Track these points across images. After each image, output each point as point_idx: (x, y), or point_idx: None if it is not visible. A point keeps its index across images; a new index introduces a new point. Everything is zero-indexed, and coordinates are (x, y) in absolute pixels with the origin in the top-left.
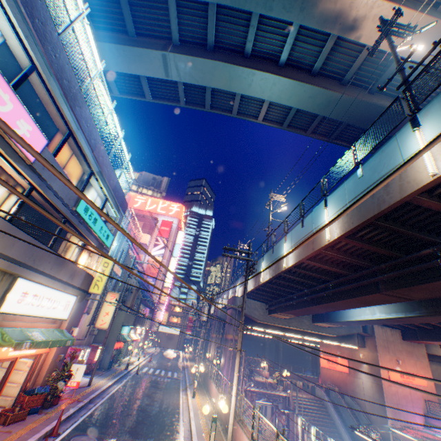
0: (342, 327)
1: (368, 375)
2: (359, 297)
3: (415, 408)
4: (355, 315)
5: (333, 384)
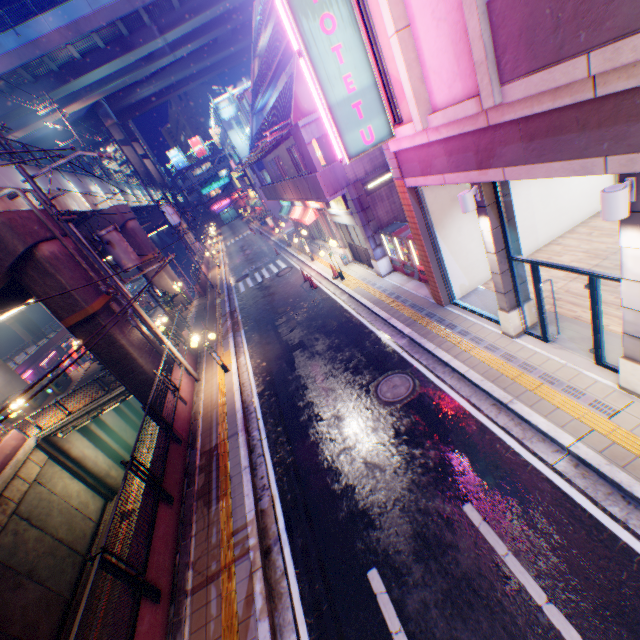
0: None
1: None
2: None
3: None
4: None
5: None
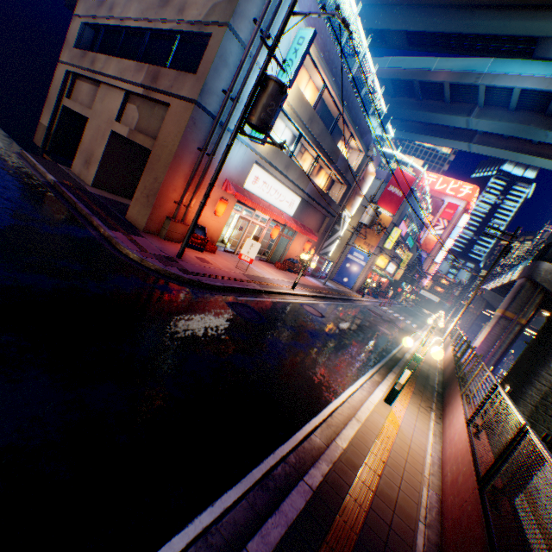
0: None
1: None
2: None
3: None
4: None
5: None
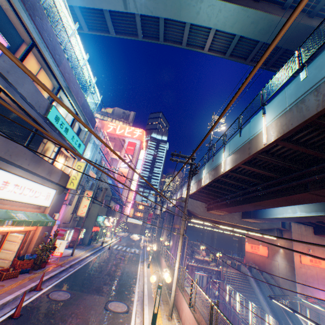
0: (265, 223)
1: (283, 259)
2: (287, 196)
3: (319, 285)
4: (278, 214)
5: (255, 264)
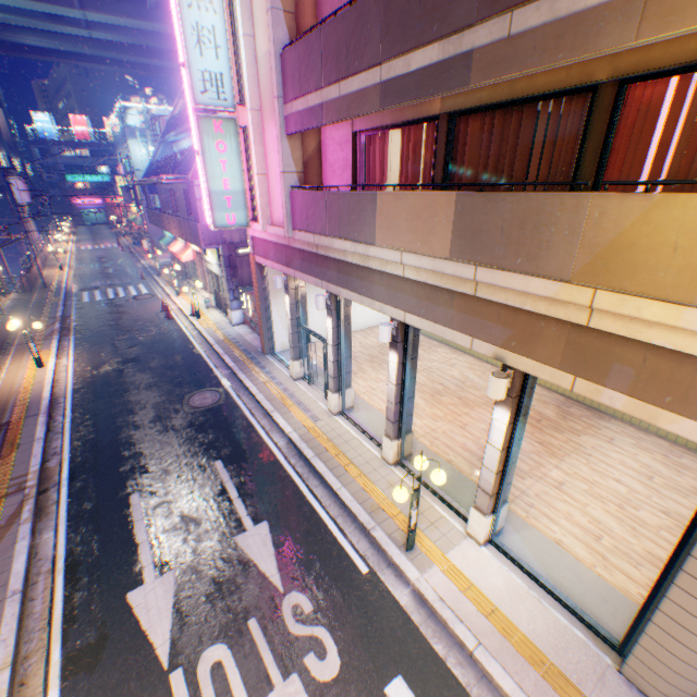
0: None
1: None
2: None
3: None
4: None
5: None
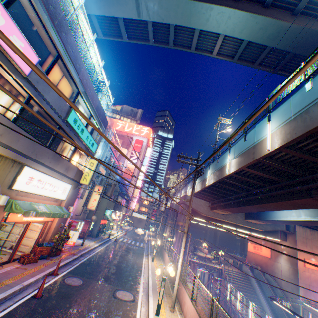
0: (269, 225)
1: (286, 261)
2: (290, 201)
3: None
4: (282, 216)
5: (257, 265)
